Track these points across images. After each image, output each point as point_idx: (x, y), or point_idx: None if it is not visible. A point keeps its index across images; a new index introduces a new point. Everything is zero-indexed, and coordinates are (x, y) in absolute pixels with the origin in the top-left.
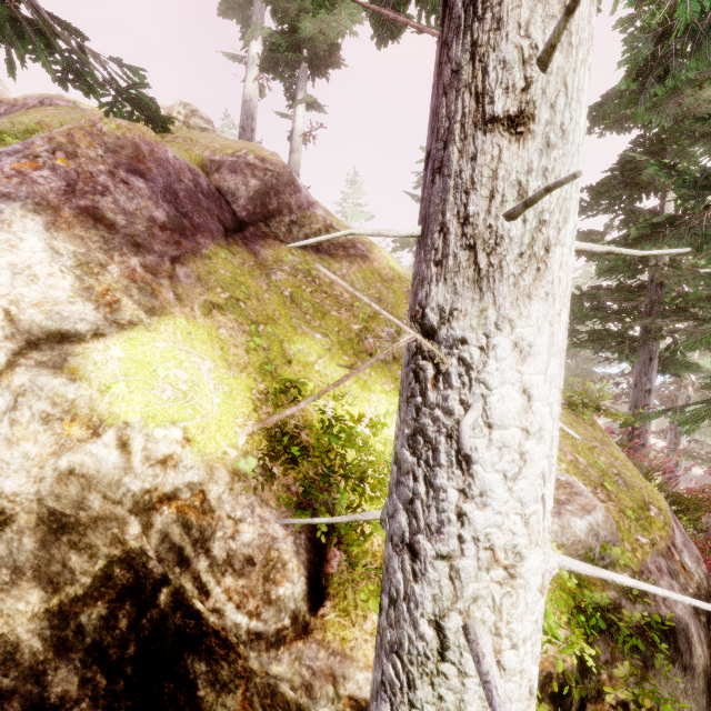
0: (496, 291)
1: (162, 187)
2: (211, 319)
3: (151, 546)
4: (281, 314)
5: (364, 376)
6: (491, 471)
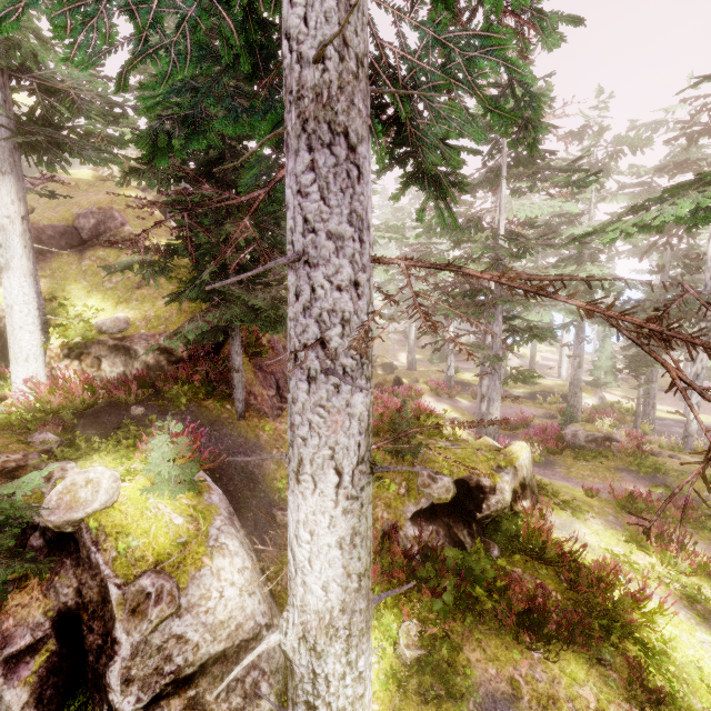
0: (4, 270)
1: (34, 239)
2: (40, 281)
3: (2, 325)
4: (73, 277)
5: (92, 294)
6: (8, 294)
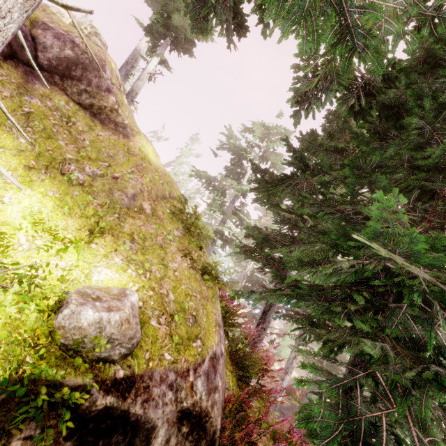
0: None
1: None
2: None
3: None
4: None
5: (36, 178)
6: None
